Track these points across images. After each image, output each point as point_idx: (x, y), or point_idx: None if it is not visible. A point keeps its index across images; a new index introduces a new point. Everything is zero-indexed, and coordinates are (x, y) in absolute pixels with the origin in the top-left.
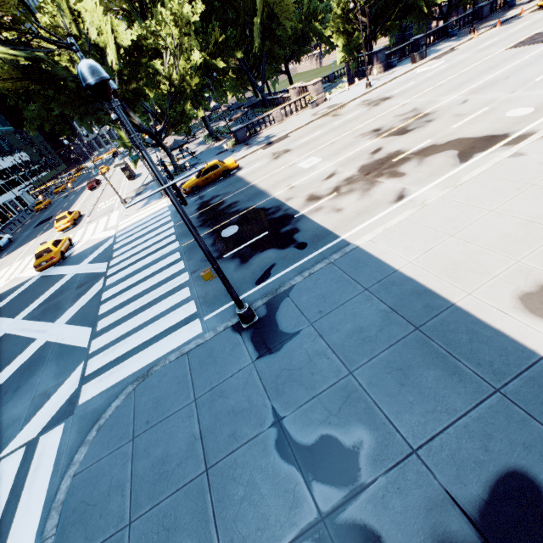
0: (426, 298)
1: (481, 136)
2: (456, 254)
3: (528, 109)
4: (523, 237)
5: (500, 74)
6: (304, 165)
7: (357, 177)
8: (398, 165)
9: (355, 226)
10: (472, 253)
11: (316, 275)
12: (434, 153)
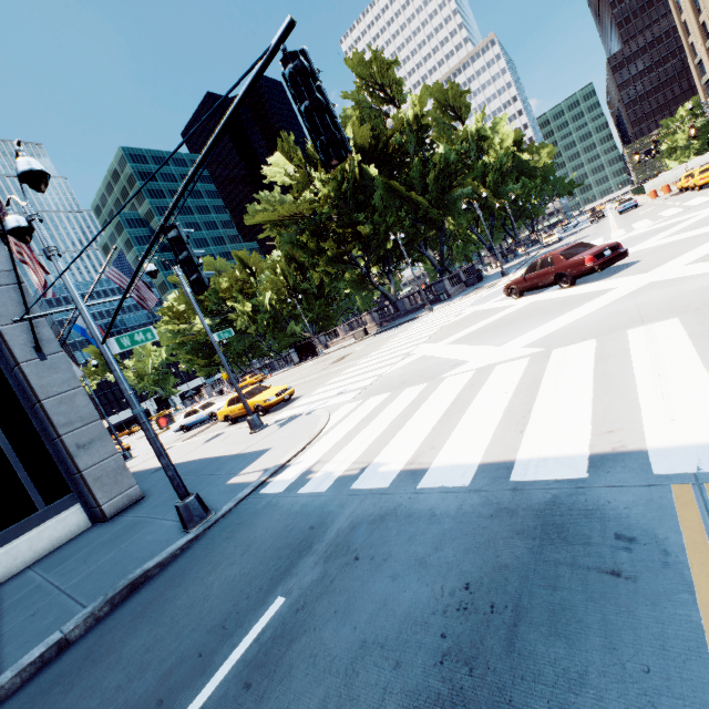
0: None
1: None
2: None
3: None
4: None
5: None
6: None
7: None
8: None
9: None
10: None
11: None
12: None
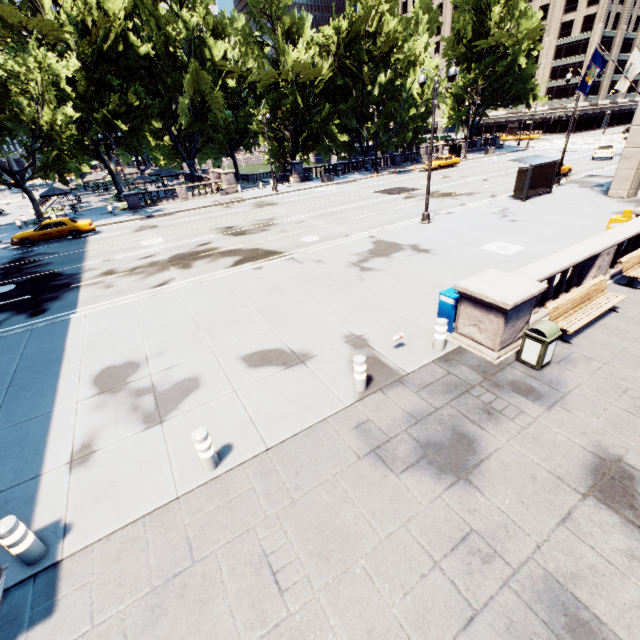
0: (51, 364)
1: (270, 250)
2: (119, 334)
3: (316, 238)
4: (171, 327)
5: (344, 208)
6: (145, 243)
7: (161, 262)
8: (199, 259)
9: (100, 302)
10: (129, 334)
11: (5, 338)
12: (229, 256)
